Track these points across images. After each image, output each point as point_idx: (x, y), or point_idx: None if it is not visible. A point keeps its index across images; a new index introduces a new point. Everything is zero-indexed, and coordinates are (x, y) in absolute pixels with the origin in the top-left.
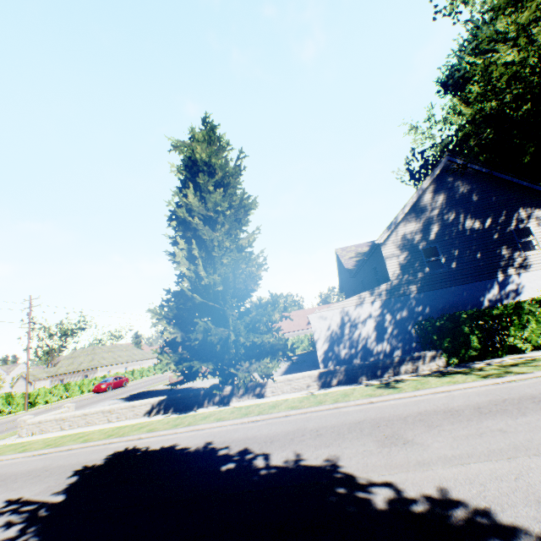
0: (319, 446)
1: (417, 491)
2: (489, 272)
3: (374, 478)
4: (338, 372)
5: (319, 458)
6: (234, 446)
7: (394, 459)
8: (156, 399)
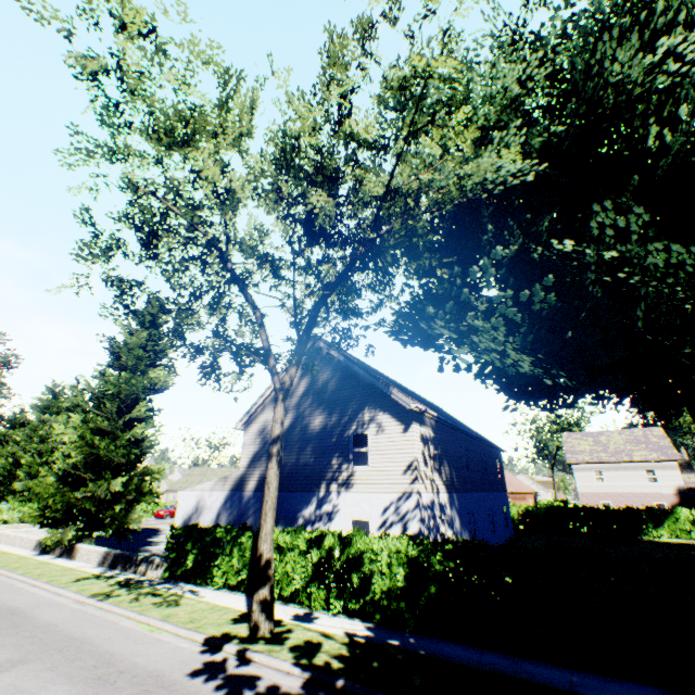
0: None
1: None
2: (315, 483)
3: None
4: (111, 555)
5: None
6: None
7: None
8: (40, 538)
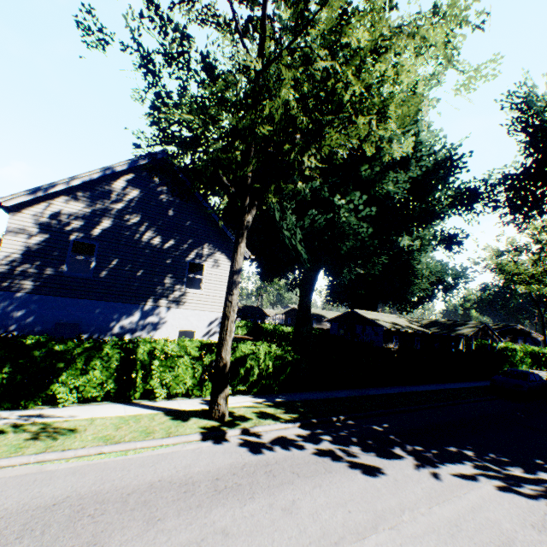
0: None
1: None
2: (141, 296)
3: None
4: None
5: None
6: None
7: None
8: None
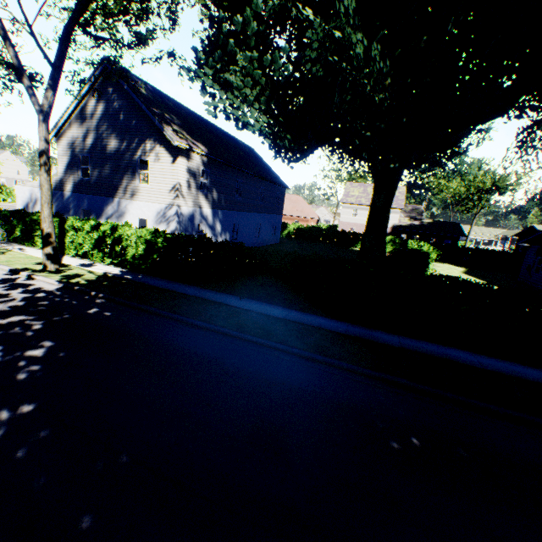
0: None
1: None
2: (114, 192)
3: None
4: None
5: None
6: None
7: None
8: None
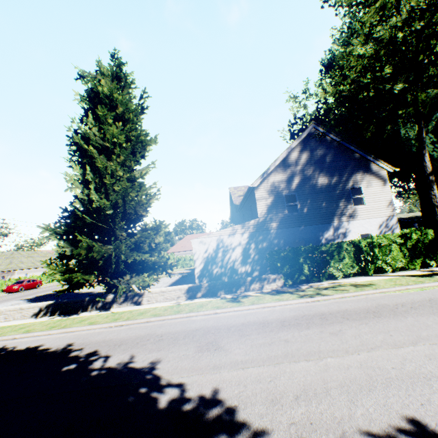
0: (153, 350)
1: (197, 392)
2: (329, 218)
3: (174, 379)
4: (203, 287)
5: (145, 361)
6: (88, 348)
7: (199, 363)
8: (44, 303)
